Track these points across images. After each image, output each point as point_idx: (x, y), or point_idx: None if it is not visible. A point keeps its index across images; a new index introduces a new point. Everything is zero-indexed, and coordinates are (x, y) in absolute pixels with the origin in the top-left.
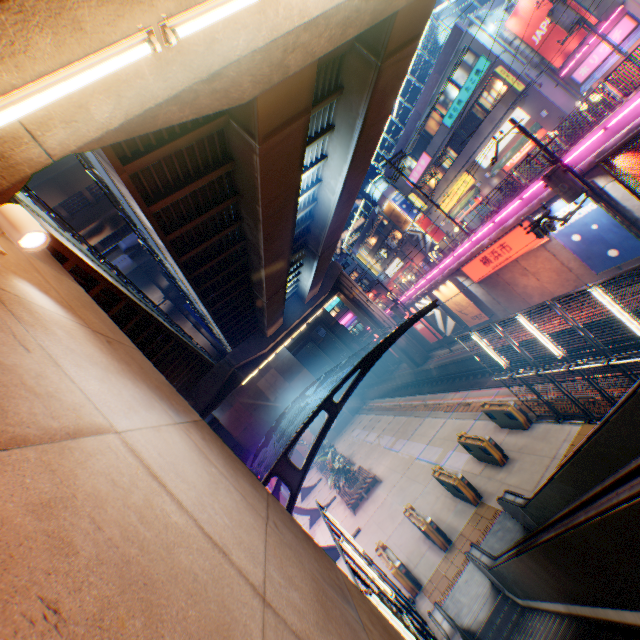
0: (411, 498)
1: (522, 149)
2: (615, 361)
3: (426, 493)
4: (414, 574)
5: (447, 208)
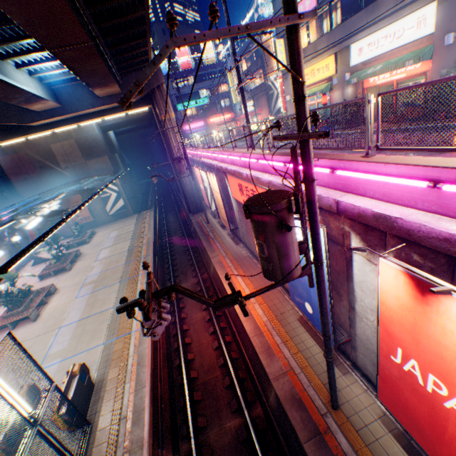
0: None
1: (395, 72)
2: None
3: None
4: None
5: None
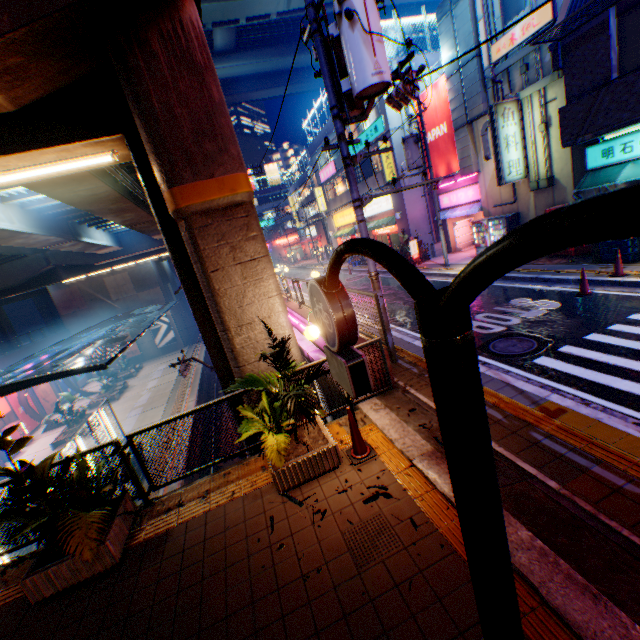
0: None
1: (385, 228)
2: None
3: None
4: None
5: (338, 224)
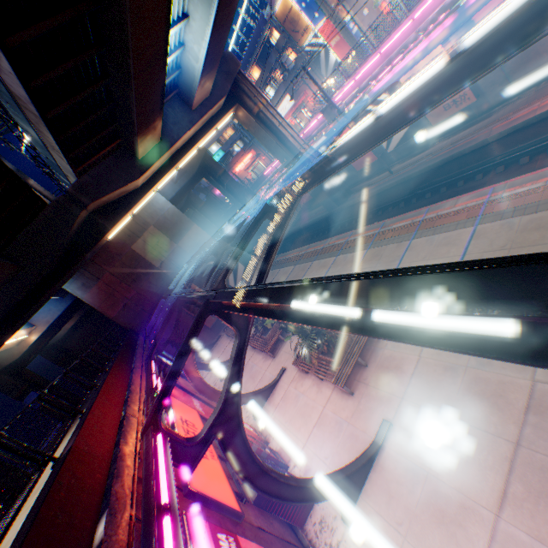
0: None
1: None
2: None
3: None
4: None
5: None
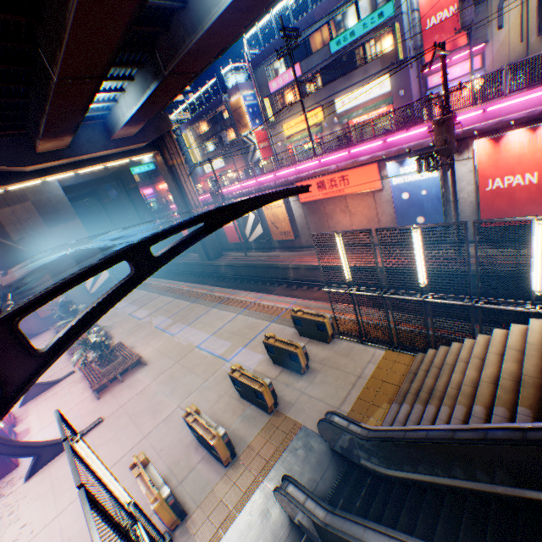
0: (185, 391)
1: (371, 114)
2: (483, 304)
3: (206, 389)
4: (177, 495)
5: (291, 132)
